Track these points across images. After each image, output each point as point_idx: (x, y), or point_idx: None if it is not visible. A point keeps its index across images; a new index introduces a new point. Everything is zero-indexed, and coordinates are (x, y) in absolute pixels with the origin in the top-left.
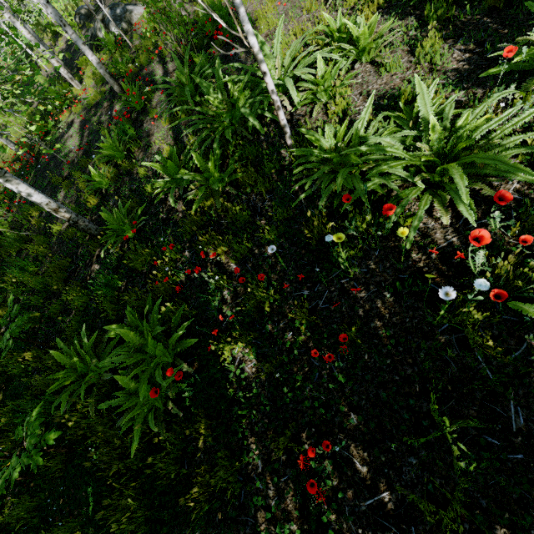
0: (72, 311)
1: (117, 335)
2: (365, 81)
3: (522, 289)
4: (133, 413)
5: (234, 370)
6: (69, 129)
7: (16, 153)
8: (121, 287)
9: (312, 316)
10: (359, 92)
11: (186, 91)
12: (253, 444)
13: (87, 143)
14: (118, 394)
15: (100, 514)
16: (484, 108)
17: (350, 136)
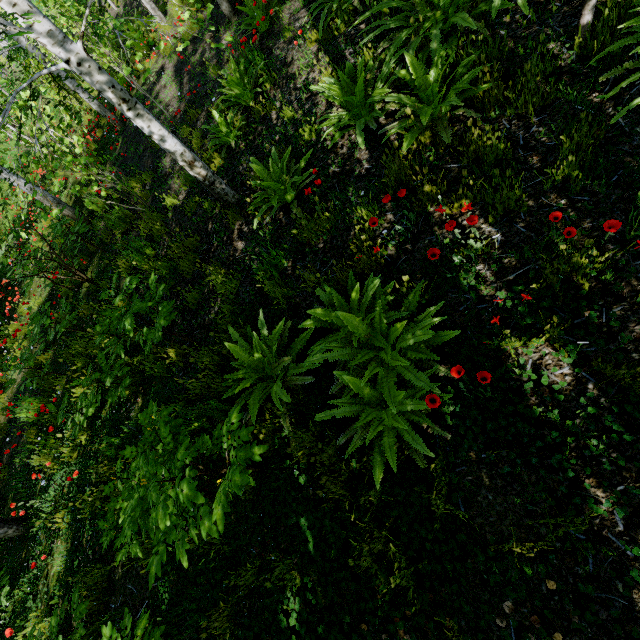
0: (216, 301)
1: (317, 325)
2: None
3: None
4: (374, 429)
5: (534, 377)
6: (160, 78)
7: (95, 117)
8: (286, 268)
9: None
10: None
11: None
12: (594, 488)
13: (189, 91)
14: (337, 403)
15: (361, 560)
16: None
17: None
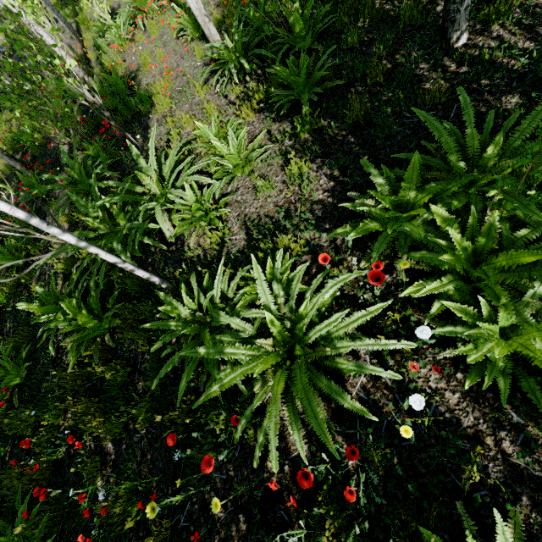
0: None
1: None
2: (244, 200)
3: (357, 540)
4: None
5: None
6: None
7: None
8: (6, 453)
9: (172, 540)
10: (237, 214)
11: None
12: None
13: None
14: None
15: None
16: (318, 301)
17: (205, 306)
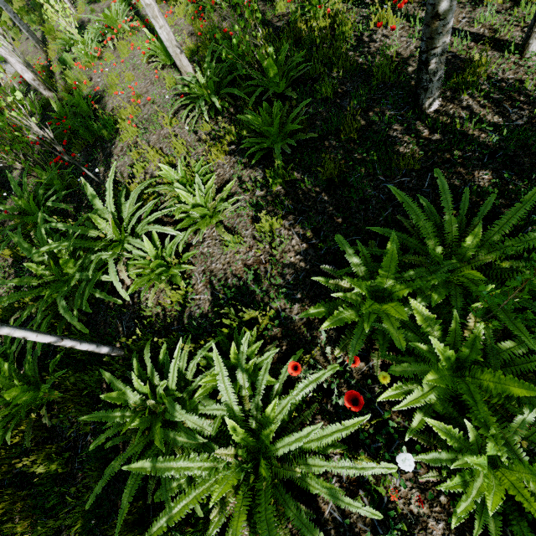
0: None
1: None
2: (210, 253)
3: None
4: None
5: None
6: None
7: None
8: None
9: None
10: (202, 269)
11: (18, 233)
12: None
13: None
14: None
15: None
16: (288, 405)
17: (158, 394)
